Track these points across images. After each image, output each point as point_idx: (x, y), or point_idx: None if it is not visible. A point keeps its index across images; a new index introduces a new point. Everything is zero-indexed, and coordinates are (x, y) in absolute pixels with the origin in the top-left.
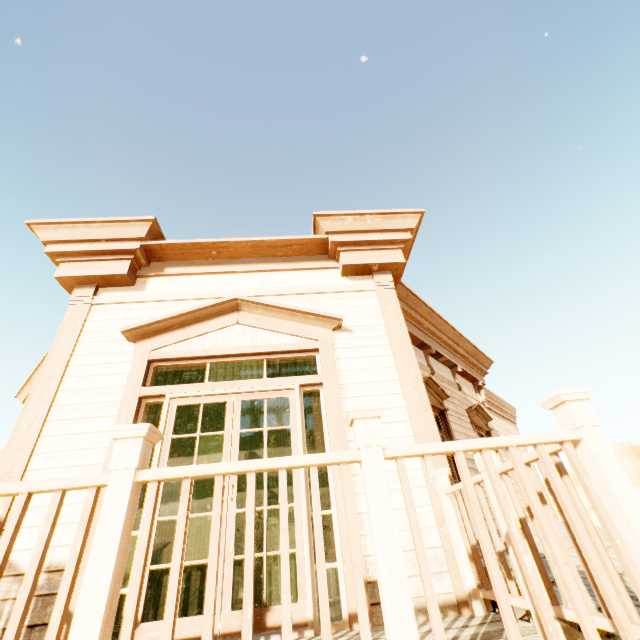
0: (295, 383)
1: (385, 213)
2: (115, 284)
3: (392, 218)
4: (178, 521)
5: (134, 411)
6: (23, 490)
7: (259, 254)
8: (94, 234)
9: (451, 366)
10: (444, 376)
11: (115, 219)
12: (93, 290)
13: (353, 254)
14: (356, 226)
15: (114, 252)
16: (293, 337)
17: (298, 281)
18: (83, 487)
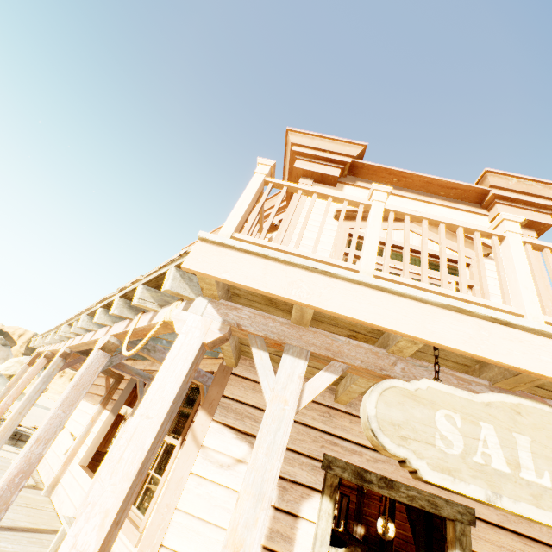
0: (452, 279)
1: (547, 183)
2: (325, 182)
3: (551, 188)
4: (550, 263)
5: (342, 259)
6: (461, 225)
7: (426, 189)
8: (324, 146)
9: None
10: None
11: (341, 139)
12: (312, 182)
13: (507, 208)
14: (518, 187)
15: (332, 161)
16: (450, 251)
17: (453, 216)
18: (488, 235)
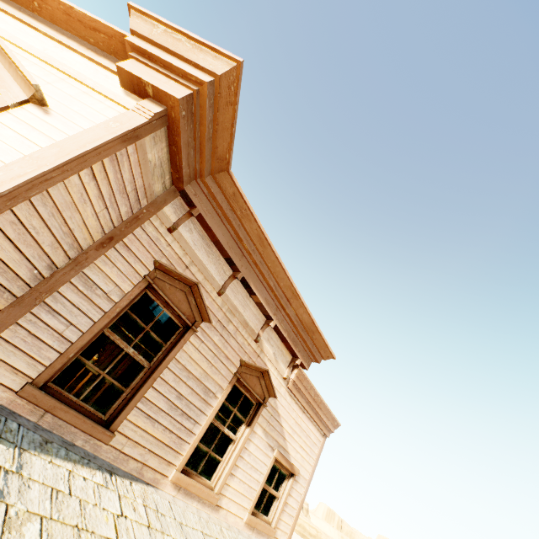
0: None
1: (199, 41)
2: None
3: (204, 51)
4: None
5: None
6: None
7: (75, 30)
8: None
9: (267, 316)
10: (244, 314)
11: None
12: None
13: (140, 66)
14: (162, 39)
15: None
16: None
17: (78, 66)
18: None
